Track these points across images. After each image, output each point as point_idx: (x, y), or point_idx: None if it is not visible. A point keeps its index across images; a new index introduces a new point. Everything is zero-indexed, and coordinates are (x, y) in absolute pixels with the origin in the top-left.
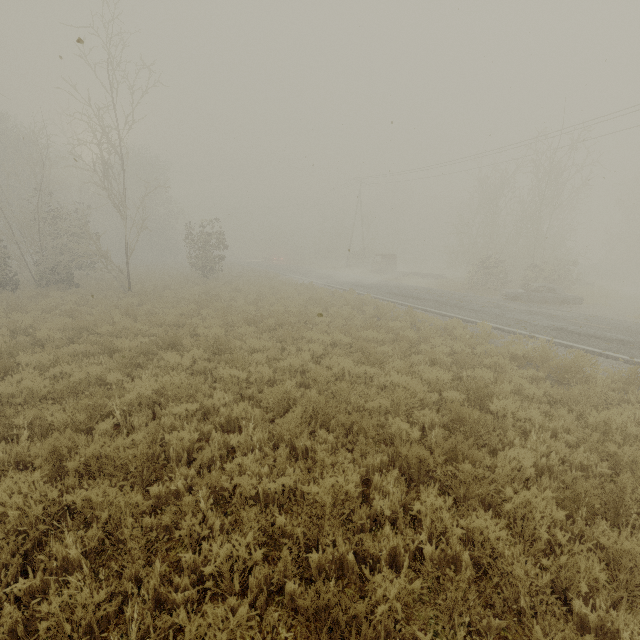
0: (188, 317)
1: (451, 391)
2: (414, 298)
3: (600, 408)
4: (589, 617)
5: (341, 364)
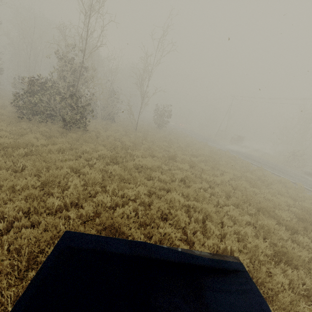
0: (169, 148)
1: (295, 208)
2: (257, 162)
3: None
4: None
5: (245, 185)
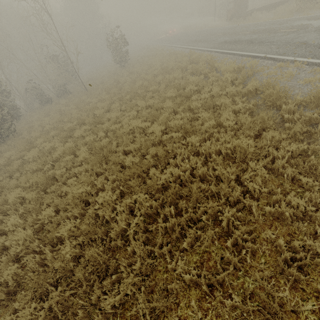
0: (97, 103)
1: (173, 133)
2: (234, 43)
3: (236, 138)
4: (131, 240)
5: (133, 124)
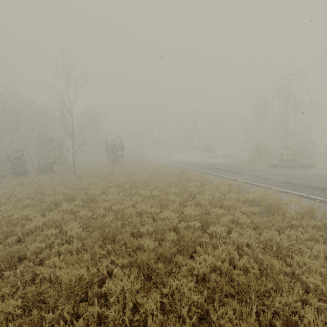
0: (90, 185)
1: (192, 221)
2: (214, 169)
3: (267, 231)
4: None
5: (142, 207)
